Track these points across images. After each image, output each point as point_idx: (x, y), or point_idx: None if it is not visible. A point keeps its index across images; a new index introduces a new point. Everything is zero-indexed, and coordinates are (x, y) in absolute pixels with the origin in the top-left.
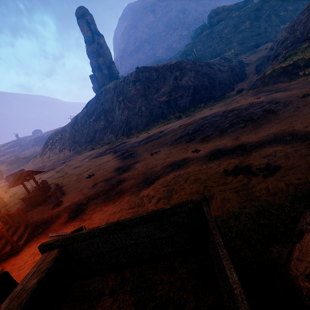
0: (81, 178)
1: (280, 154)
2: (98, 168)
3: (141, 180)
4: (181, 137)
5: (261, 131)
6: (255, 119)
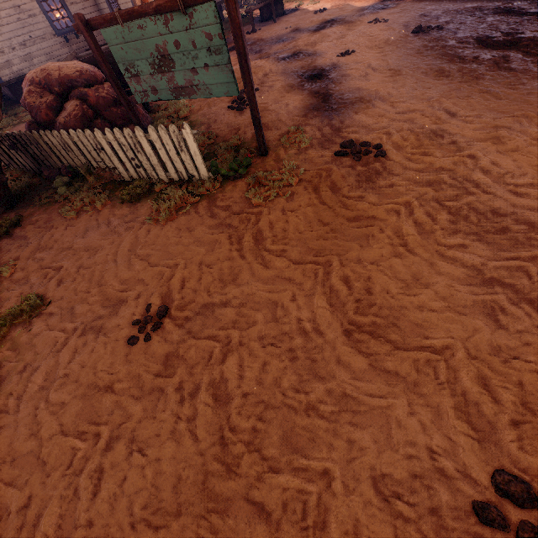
0: (319, 8)
1: (271, 107)
2: (346, 3)
3: (276, 52)
4: (467, 11)
5: (404, 83)
6: (531, 59)
